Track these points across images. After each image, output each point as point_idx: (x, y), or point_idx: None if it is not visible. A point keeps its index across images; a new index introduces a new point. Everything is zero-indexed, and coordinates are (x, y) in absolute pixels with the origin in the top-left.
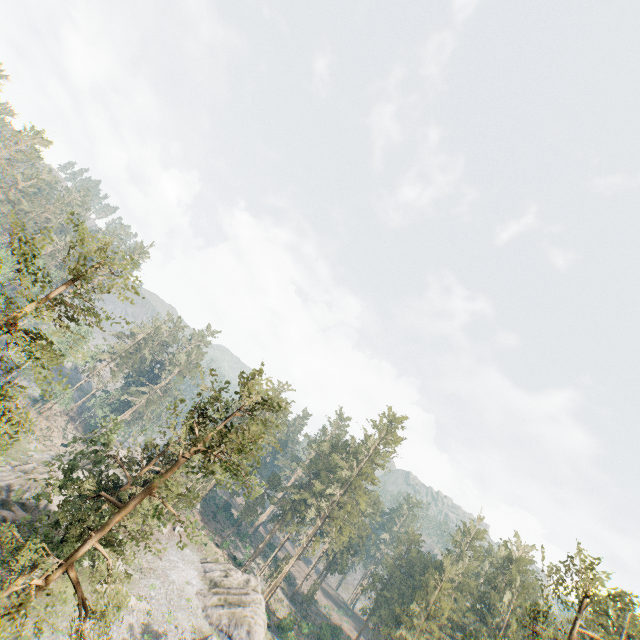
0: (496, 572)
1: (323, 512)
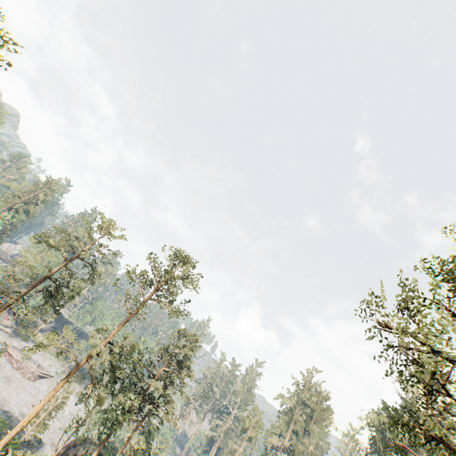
0: None
1: None
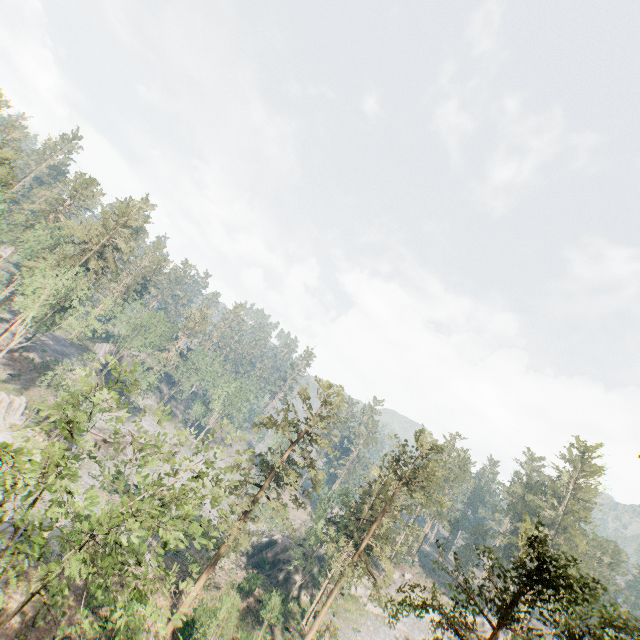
0: None
1: None
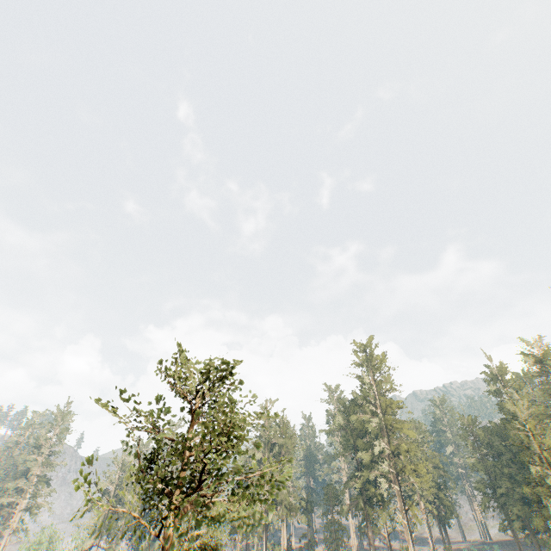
0: (542, 381)
1: (390, 474)
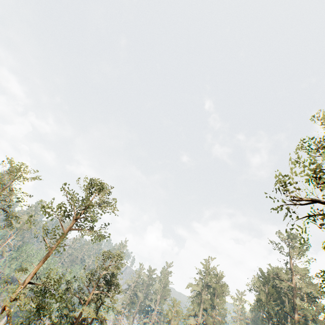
0: None
1: None
